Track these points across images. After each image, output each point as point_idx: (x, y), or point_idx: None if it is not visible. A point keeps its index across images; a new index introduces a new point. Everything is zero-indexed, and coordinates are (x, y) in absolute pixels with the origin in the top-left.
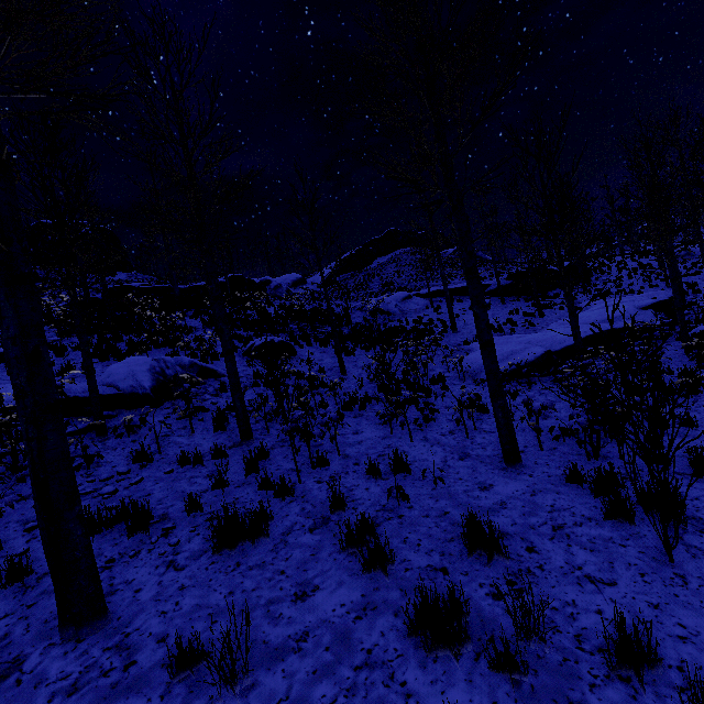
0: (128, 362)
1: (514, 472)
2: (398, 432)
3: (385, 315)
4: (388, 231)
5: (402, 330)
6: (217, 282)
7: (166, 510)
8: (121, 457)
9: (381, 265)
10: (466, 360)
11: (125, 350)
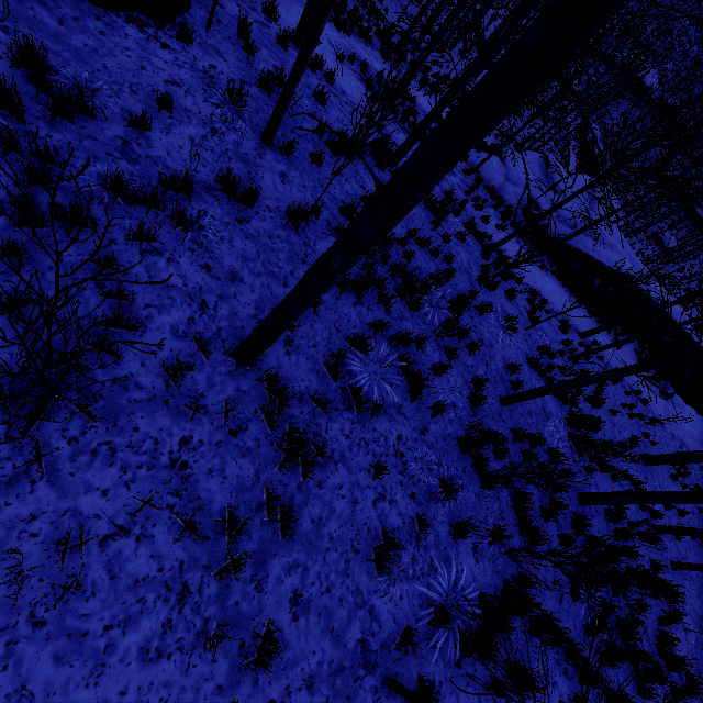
0: None
1: None
2: None
3: None
4: None
5: None
6: None
7: (695, 263)
8: None
9: None
10: None
11: None
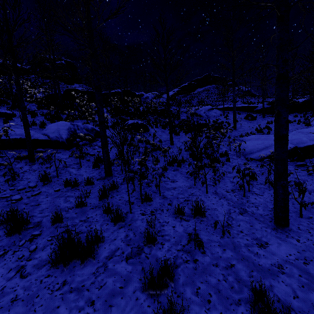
0: (57, 123)
1: (283, 234)
2: (199, 185)
3: (198, 116)
4: (205, 75)
5: (206, 125)
6: (97, 77)
7: (42, 219)
8: (36, 176)
9: (199, 92)
10: (241, 145)
11: (64, 118)
